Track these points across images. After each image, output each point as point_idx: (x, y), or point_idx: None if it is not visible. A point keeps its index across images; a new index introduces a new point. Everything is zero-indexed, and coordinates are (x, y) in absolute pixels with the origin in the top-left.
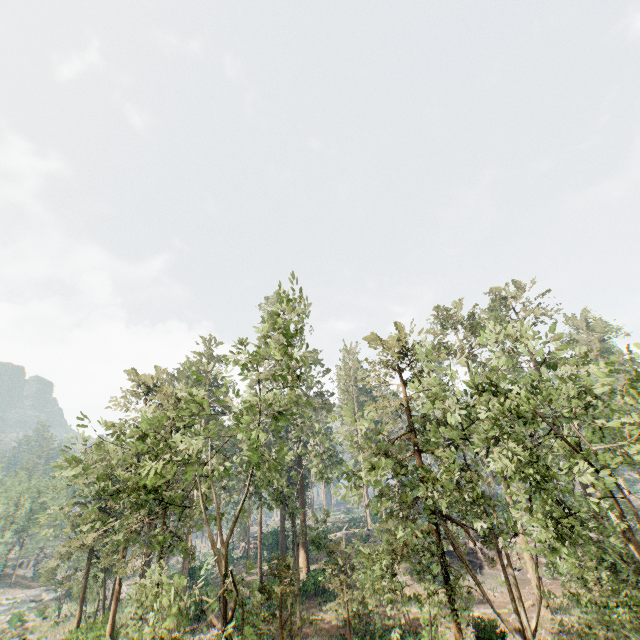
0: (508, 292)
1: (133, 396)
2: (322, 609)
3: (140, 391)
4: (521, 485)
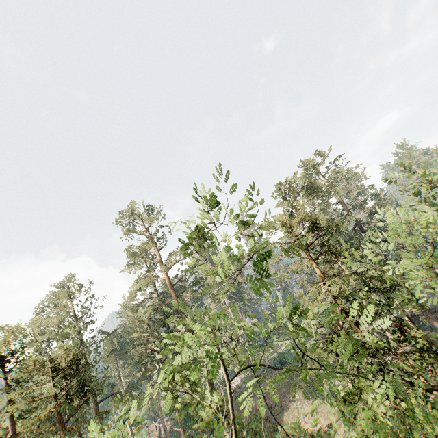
0: (312, 163)
1: None
2: None
3: None
4: None
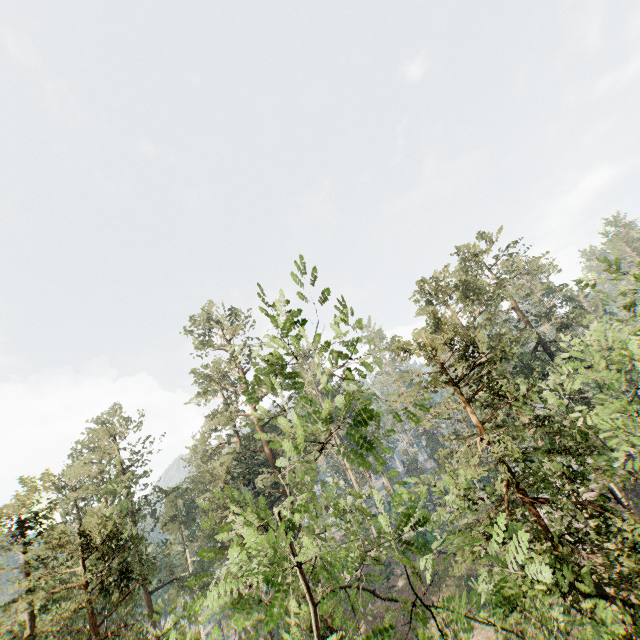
0: (472, 249)
1: (2, 546)
2: None
3: (13, 537)
4: None
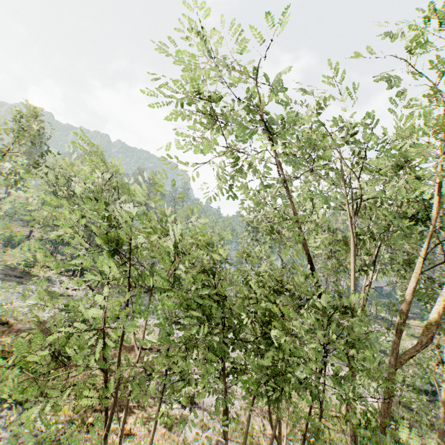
0: None
1: None
2: None
3: None
4: None
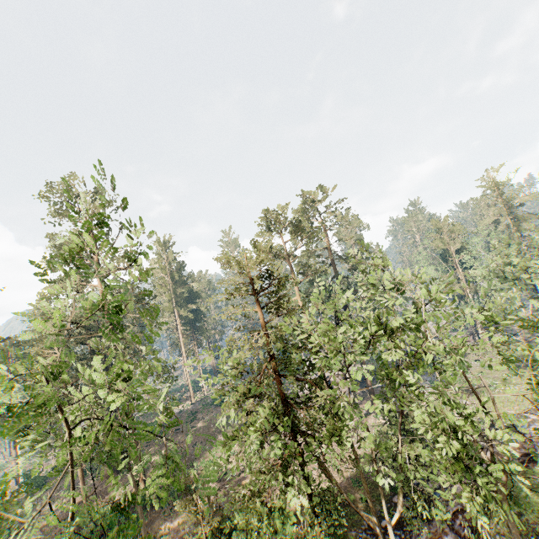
0: (314, 196)
1: None
2: (167, 517)
3: None
4: (374, 397)
